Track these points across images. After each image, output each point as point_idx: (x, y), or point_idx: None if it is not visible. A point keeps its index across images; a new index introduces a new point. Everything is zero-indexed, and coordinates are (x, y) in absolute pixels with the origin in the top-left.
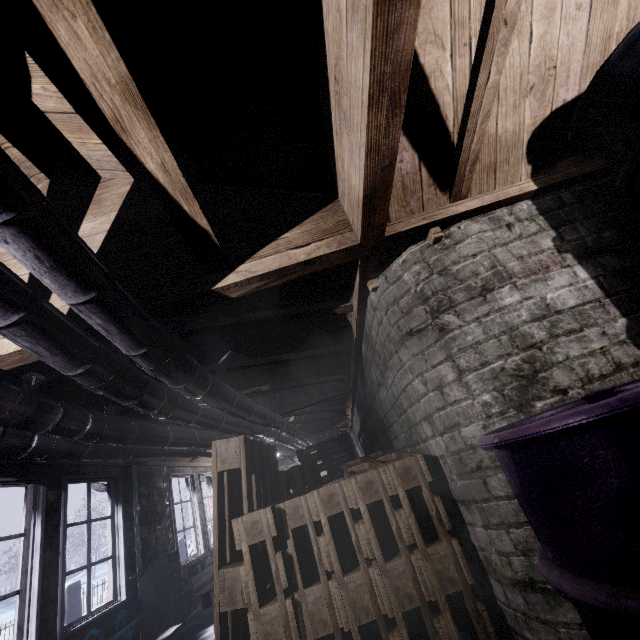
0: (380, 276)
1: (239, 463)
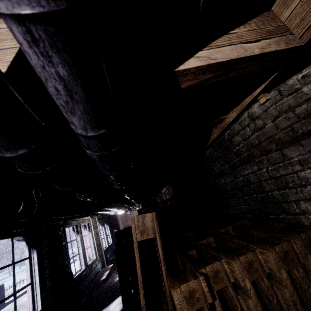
0: (272, 90)
1: (154, 233)
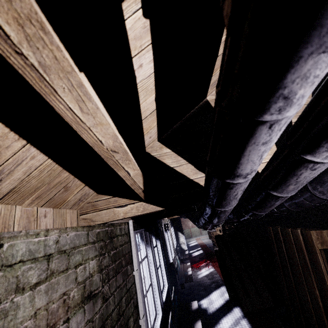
0: None
1: None
